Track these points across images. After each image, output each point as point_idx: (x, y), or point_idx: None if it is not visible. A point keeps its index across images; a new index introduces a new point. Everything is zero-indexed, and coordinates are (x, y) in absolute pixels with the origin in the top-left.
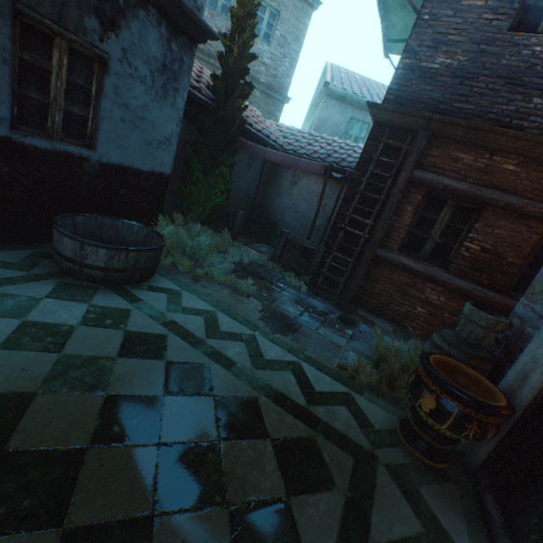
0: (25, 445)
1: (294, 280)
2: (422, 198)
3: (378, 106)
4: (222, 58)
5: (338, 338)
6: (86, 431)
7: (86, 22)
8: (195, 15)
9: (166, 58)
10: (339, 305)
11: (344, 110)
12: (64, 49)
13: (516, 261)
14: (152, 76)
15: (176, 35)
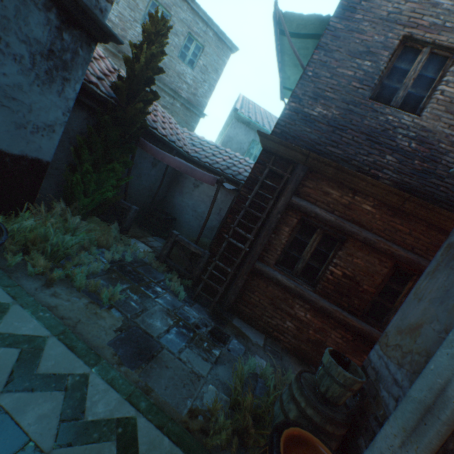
0: None
1: (174, 284)
2: (298, 222)
3: (267, 136)
4: (129, 64)
5: (202, 362)
6: None
7: None
8: (93, 13)
9: (54, 45)
10: (216, 314)
11: (248, 133)
12: None
13: (370, 289)
14: (32, 58)
15: (69, 25)
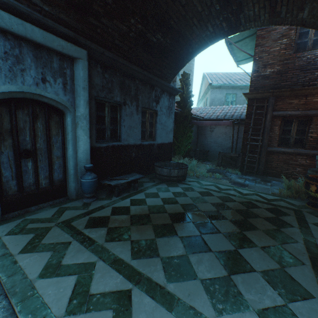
0: (204, 210)
1: (233, 170)
2: (281, 122)
3: (248, 93)
4: (180, 96)
5: (265, 186)
6: (214, 208)
7: (153, 104)
8: (176, 89)
9: (169, 104)
10: (258, 176)
11: (222, 92)
12: (149, 114)
13: None
14: (166, 111)
15: (170, 96)
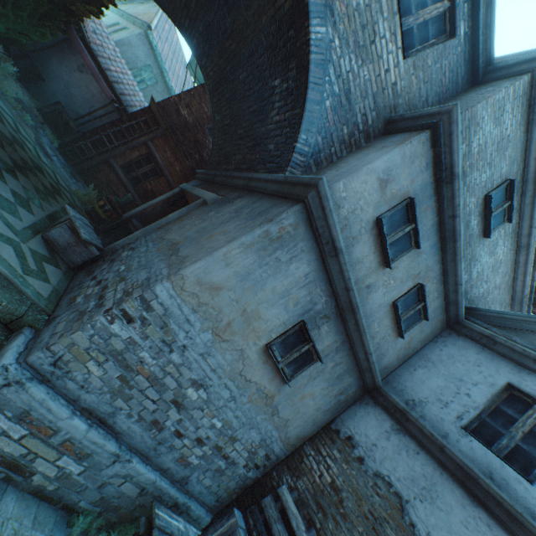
0: None
1: (53, 136)
2: (146, 154)
3: (155, 103)
4: None
5: (70, 179)
6: None
7: None
8: None
9: None
10: (72, 169)
11: (150, 56)
12: None
13: None
14: None
15: None
